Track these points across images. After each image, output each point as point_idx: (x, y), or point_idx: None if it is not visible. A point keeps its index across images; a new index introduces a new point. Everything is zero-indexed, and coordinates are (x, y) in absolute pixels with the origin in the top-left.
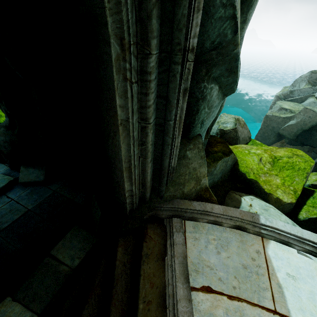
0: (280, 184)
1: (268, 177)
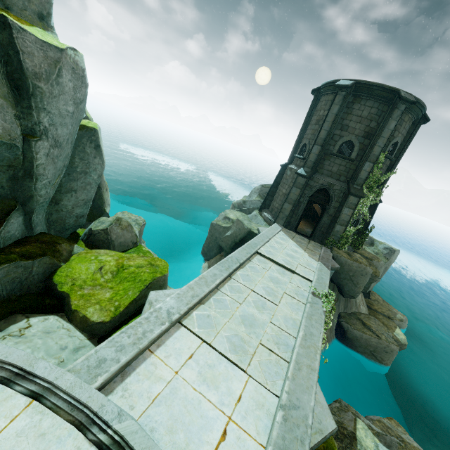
0: (107, 298)
1: (98, 290)
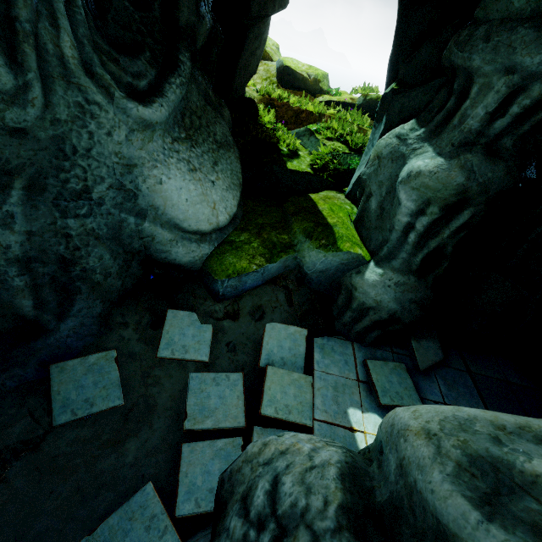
0: None
1: None
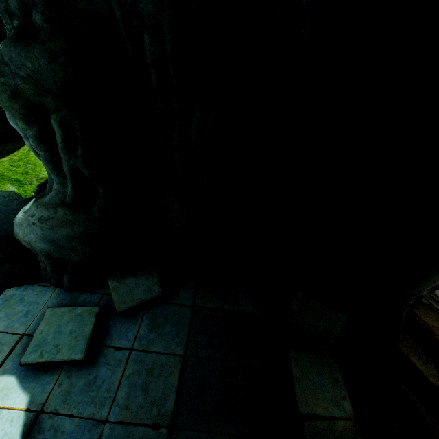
0: None
1: None
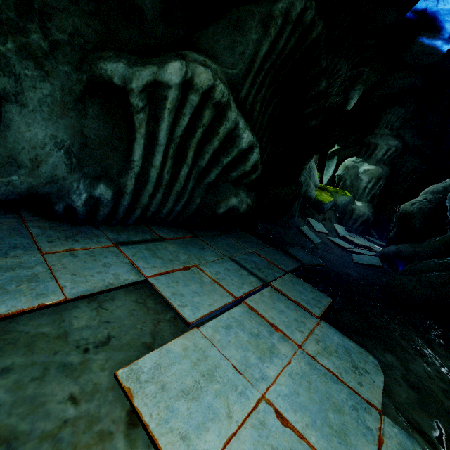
0: None
1: None
